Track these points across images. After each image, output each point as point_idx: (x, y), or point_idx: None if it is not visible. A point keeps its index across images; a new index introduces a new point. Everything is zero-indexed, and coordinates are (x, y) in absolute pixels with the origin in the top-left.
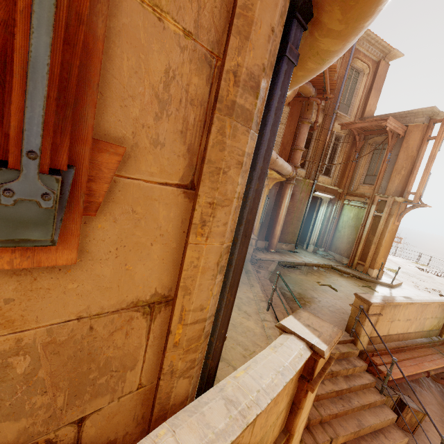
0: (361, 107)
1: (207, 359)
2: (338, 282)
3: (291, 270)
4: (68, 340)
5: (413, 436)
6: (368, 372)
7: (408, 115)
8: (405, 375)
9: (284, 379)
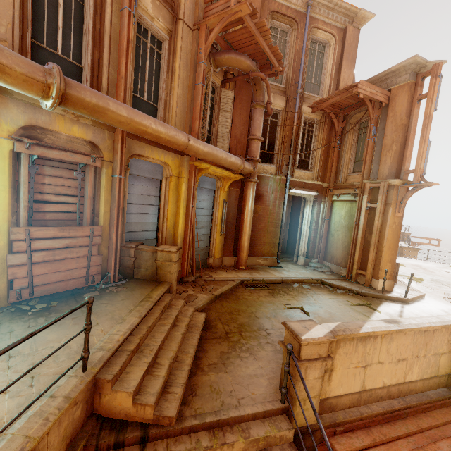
0: (334, 83)
1: None
2: (321, 302)
3: (255, 290)
4: None
5: None
6: None
7: (388, 76)
8: None
9: None
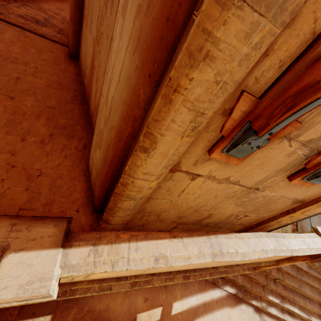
0: None
1: None
2: None
3: None
4: (272, 199)
5: None
6: None
7: None
8: None
9: (311, 252)
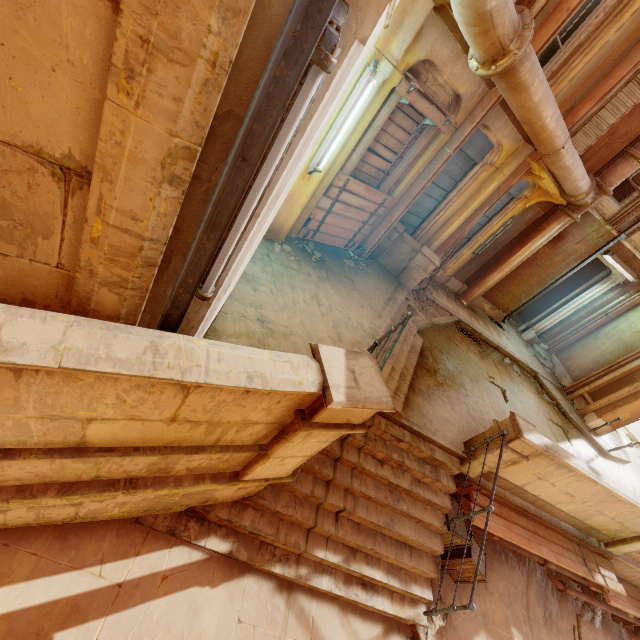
0: None
1: (168, 302)
2: (523, 397)
3: (467, 340)
4: None
5: (443, 579)
6: (454, 500)
7: None
8: (498, 535)
9: (246, 383)
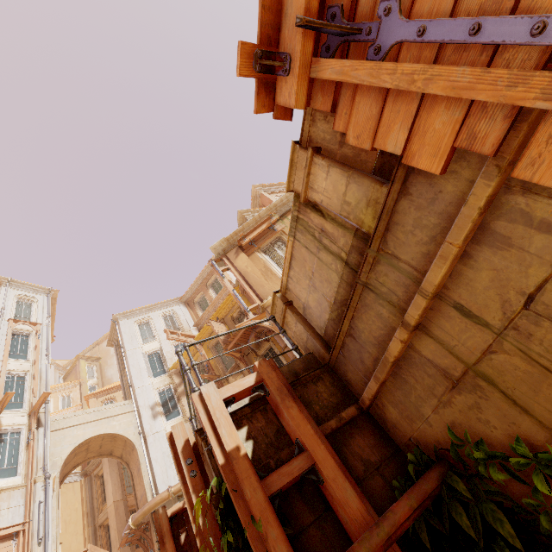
0: None
1: None
2: None
3: None
4: None
5: None
6: None
7: None
8: None
9: None
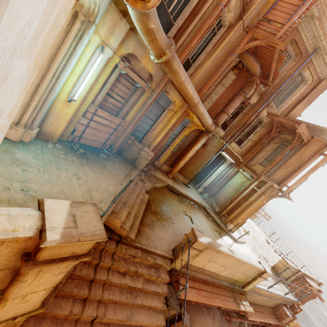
0: (290, 108)
1: None
2: (200, 219)
3: (172, 194)
4: None
5: None
6: (171, 285)
7: (318, 130)
8: (194, 300)
9: None
